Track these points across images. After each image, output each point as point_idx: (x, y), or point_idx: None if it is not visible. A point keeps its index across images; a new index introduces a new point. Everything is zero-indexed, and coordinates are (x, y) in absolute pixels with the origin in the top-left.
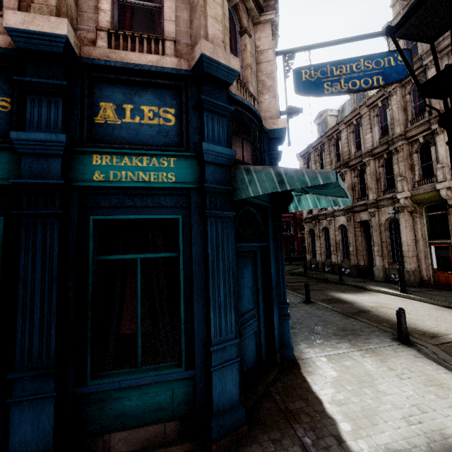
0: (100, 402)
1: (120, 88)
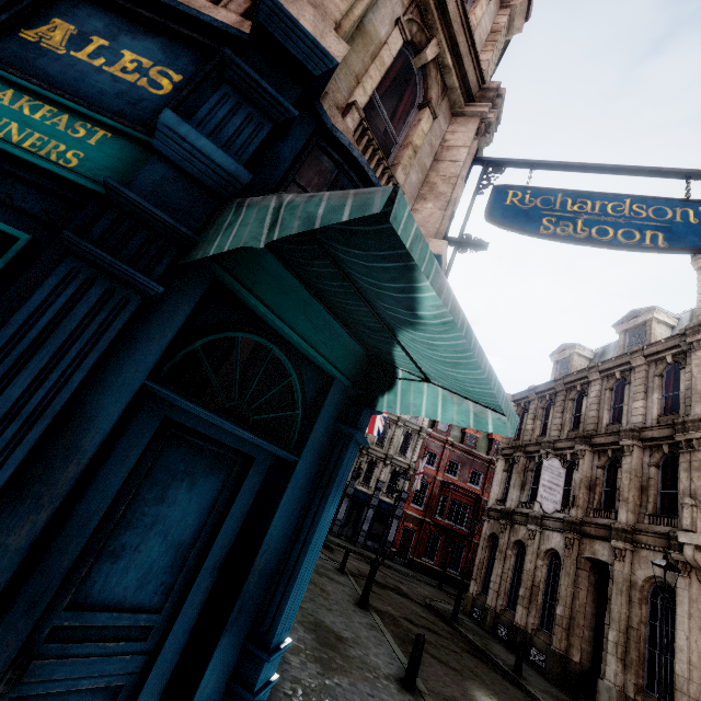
0: None
1: (109, 17)
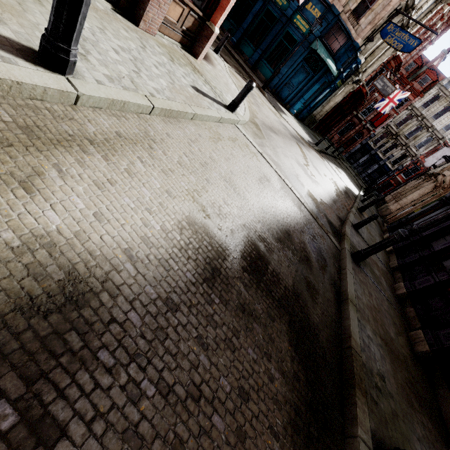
0: (262, 64)
1: (316, 1)
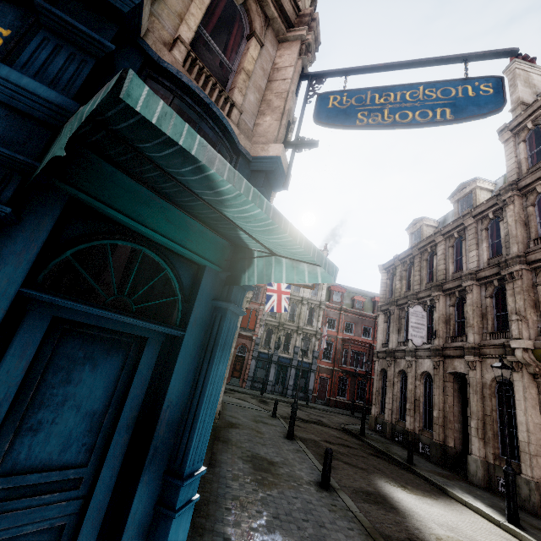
0: None
1: None
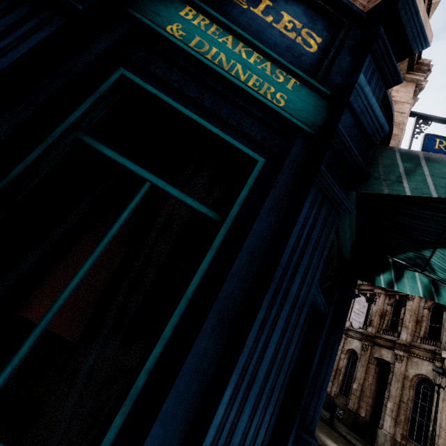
0: None
1: None
